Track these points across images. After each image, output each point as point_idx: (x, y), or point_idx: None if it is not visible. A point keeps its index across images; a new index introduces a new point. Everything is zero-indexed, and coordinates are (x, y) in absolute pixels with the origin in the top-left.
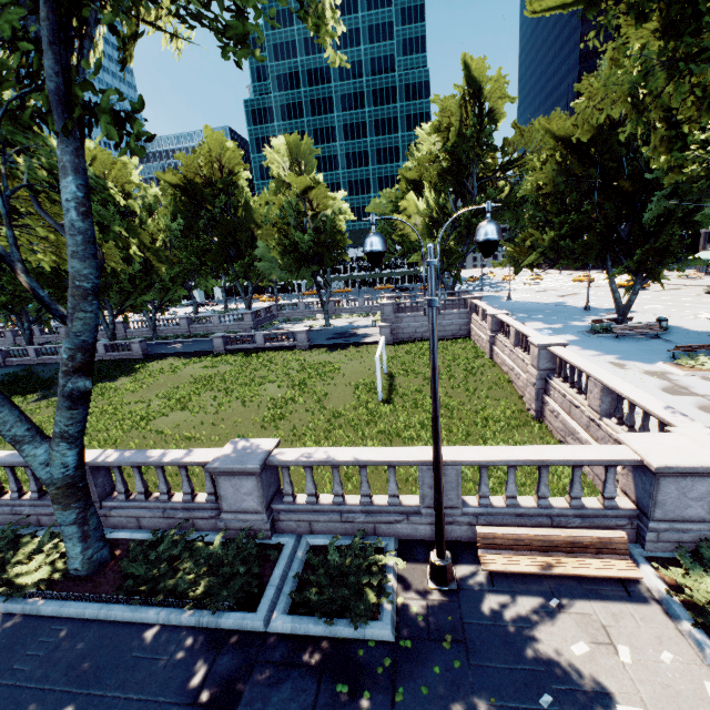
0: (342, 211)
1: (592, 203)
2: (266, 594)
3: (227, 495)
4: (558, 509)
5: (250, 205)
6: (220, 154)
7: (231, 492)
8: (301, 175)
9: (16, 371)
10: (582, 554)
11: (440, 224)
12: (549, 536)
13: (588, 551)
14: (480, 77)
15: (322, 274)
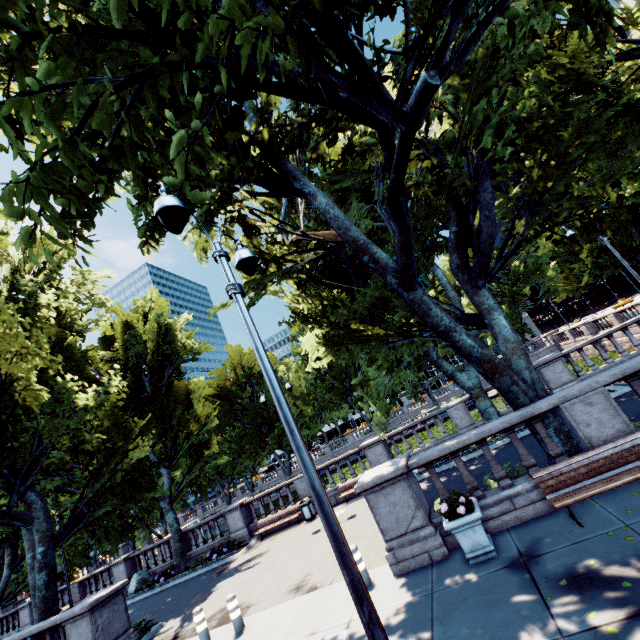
0: None
1: None
2: (617, 387)
3: (550, 378)
4: None
5: None
6: None
7: (551, 375)
8: None
9: None
10: None
11: None
12: None
13: None
14: None
15: None
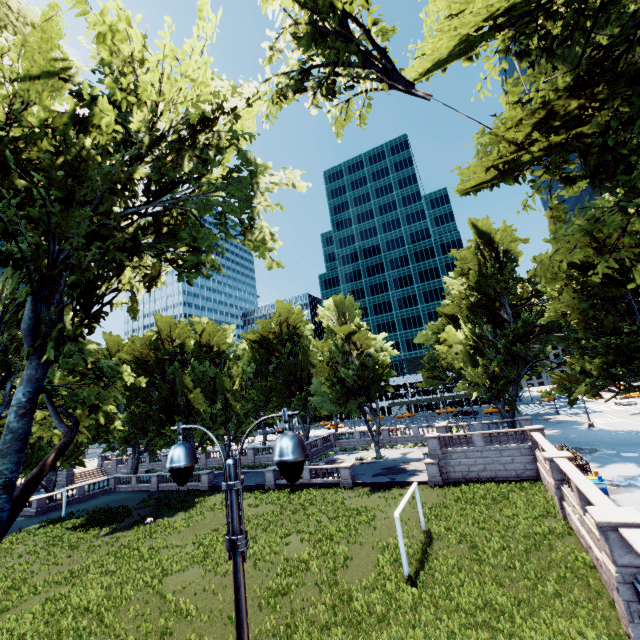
0: (383, 348)
1: (639, 323)
2: None
3: None
4: None
5: (306, 350)
6: (287, 316)
7: None
8: (346, 323)
9: (116, 497)
10: None
11: (480, 351)
12: None
13: None
14: (488, 231)
15: (370, 405)
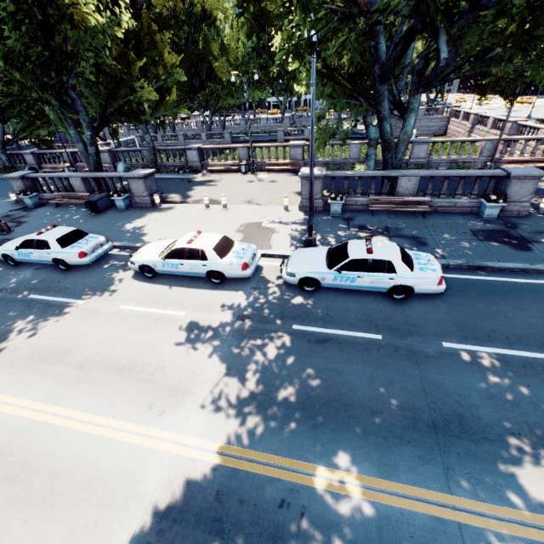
0: None
1: None
2: None
3: (415, 152)
4: (526, 157)
5: None
6: None
7: (416, 151)
8: None
9: None
10: (533, 164)
11: None
12: (525, 159)
13: (535, 163)
14: None
15: None
